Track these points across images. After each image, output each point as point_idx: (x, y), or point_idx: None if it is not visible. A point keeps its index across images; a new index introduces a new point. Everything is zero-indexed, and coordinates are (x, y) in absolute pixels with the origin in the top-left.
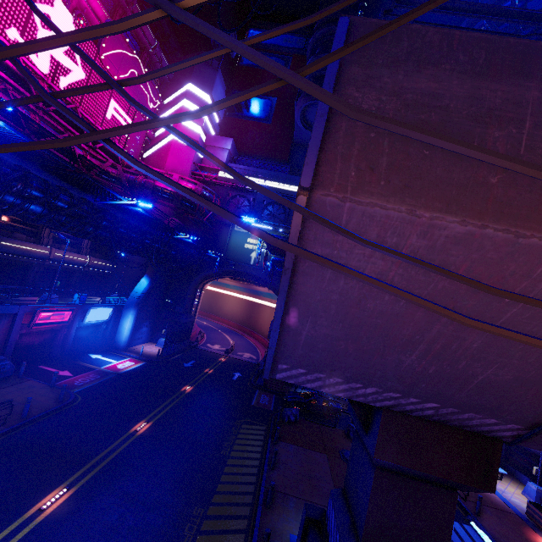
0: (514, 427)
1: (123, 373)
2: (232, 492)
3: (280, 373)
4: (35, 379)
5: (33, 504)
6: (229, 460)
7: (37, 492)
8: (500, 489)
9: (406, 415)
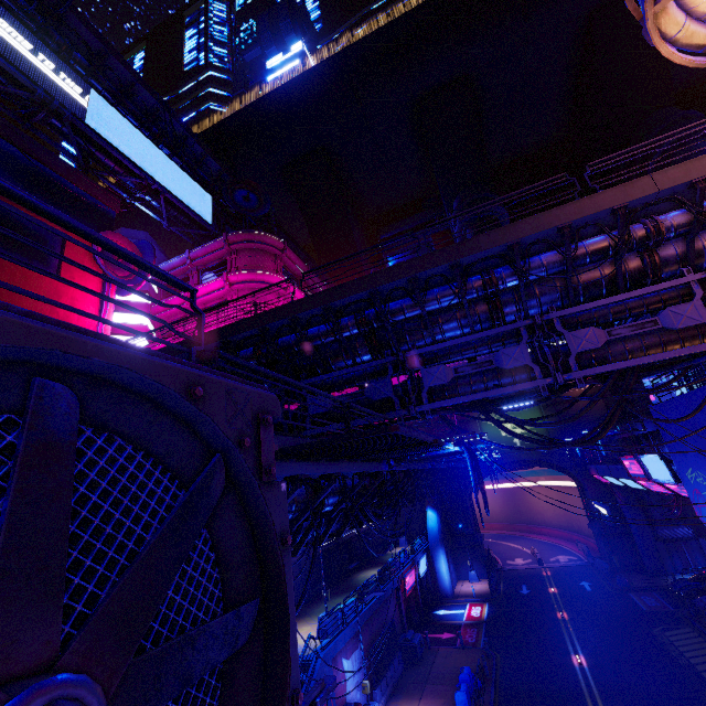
0: None
1: (488, 620)
2: None
3: None
4: (440, 647)
5: None
6: (697, 666)
7: None
8: None
9: None
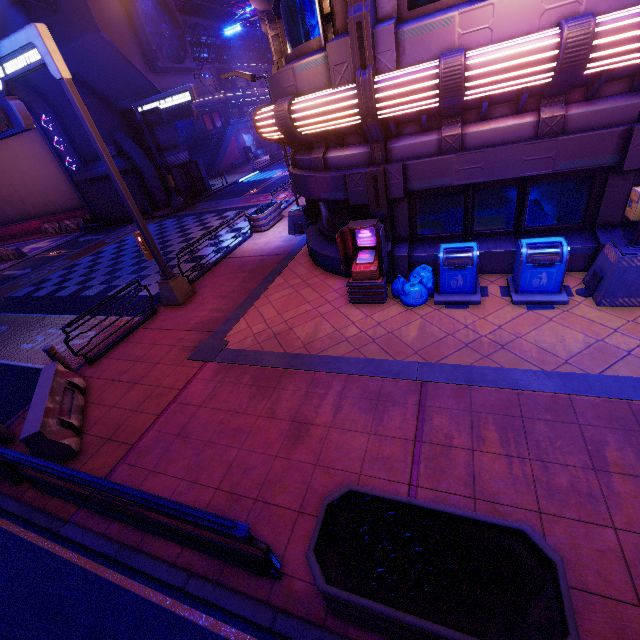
0: None
1: None
2: None
3: None
4: None
5: None
6: None
7: None
8: None
9: None
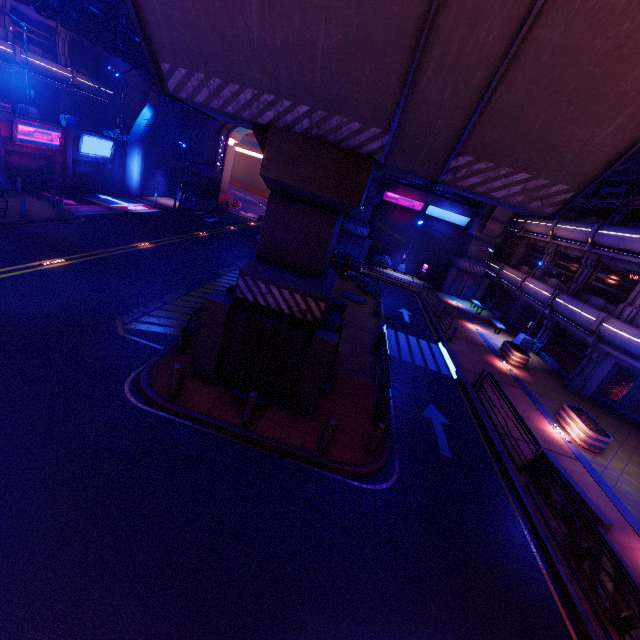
0: (376, 132)
1: (133, 213)
2: (218, 290)
3: (170, 82)
4: (36, 199)
5: (35, 261)
6: (225, 277)
7: (39, 257)
8: (491, 337)
9: (291, 132)
